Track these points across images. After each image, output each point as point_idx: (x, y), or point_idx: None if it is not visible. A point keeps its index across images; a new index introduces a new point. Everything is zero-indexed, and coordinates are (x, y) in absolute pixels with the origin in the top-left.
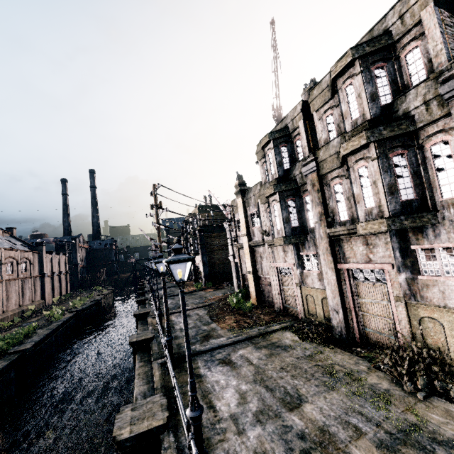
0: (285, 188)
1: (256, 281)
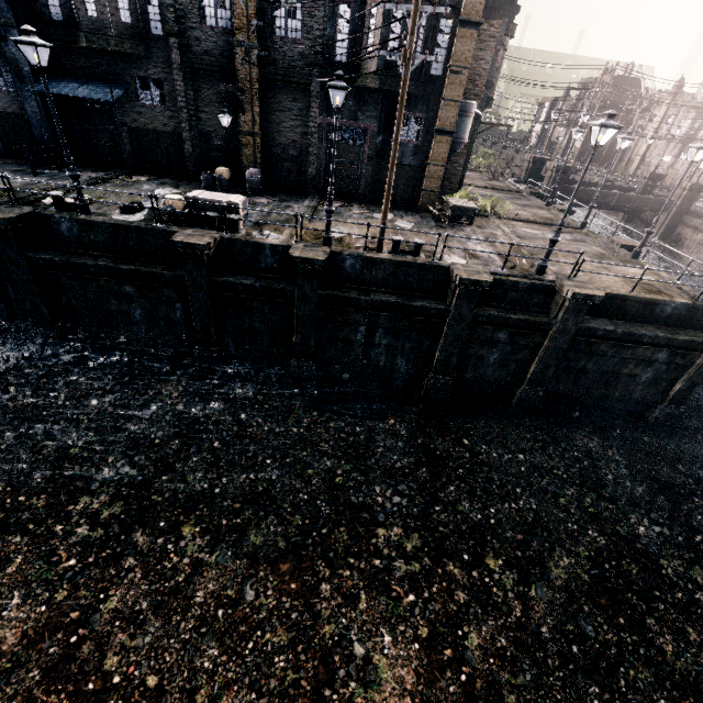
0: (702, 112)
1: (640, 162)
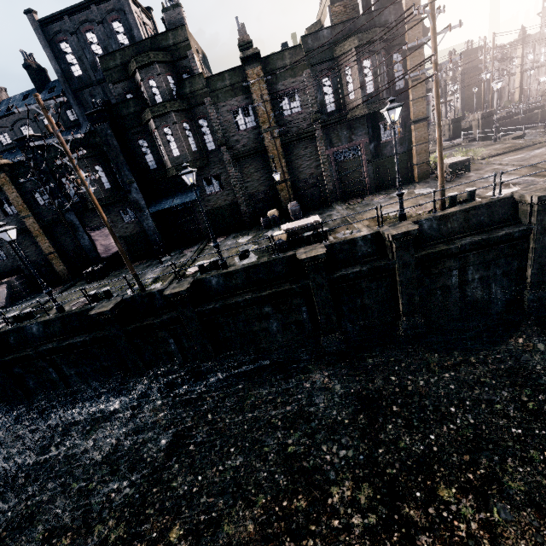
0: None
1: (520, 92)
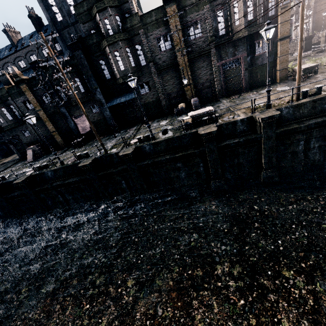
0: None
1: None
